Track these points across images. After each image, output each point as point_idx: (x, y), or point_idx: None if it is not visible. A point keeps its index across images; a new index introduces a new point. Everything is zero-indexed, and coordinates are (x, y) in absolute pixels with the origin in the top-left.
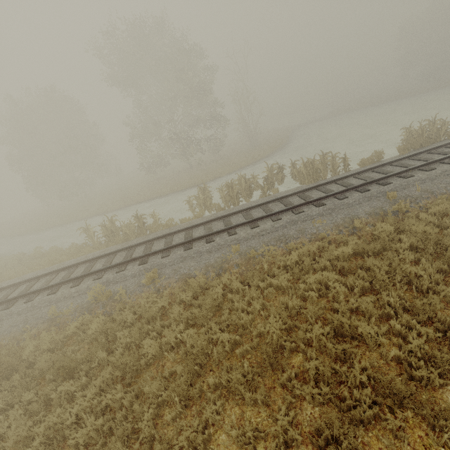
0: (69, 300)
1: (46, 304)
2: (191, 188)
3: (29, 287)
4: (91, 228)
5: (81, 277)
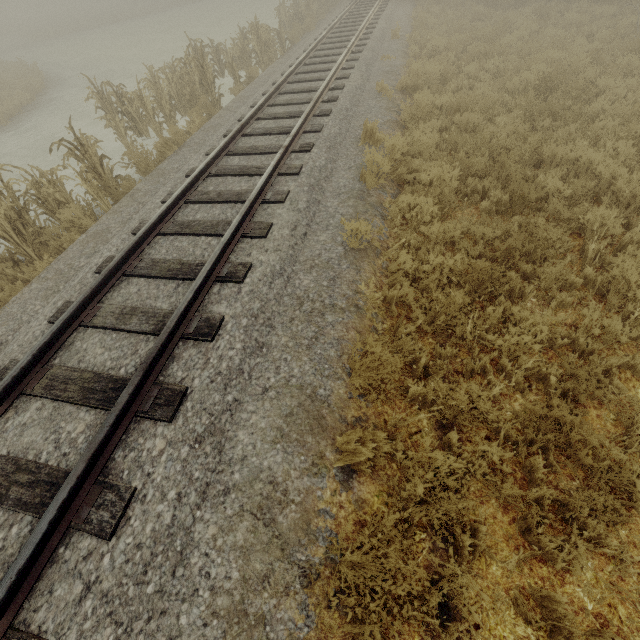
0: (311, 240)
1: (282, 281)
2: None
3: (85, 373)
4: None
5: (244, 219)
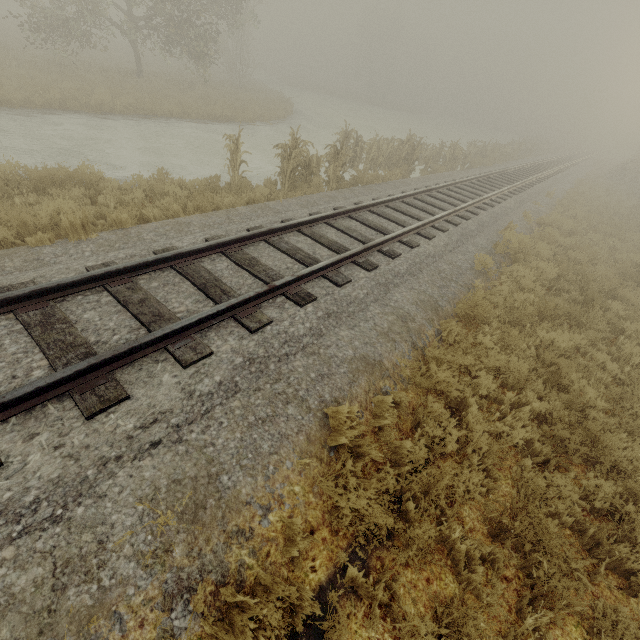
0: (453, 254)
1: (432, 260)
2: (229, 123)
3: (330, 238)
4: (239, 143)
5: (421, 226)
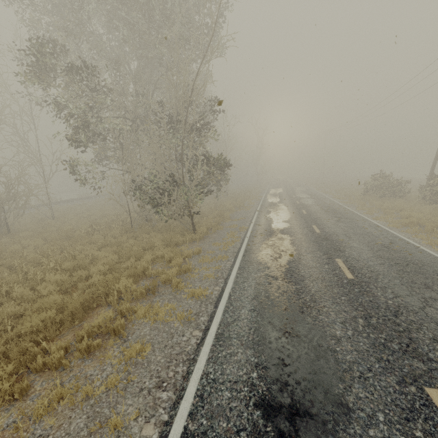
0: None
1: None
2: None
3: None
4: None
5: None
